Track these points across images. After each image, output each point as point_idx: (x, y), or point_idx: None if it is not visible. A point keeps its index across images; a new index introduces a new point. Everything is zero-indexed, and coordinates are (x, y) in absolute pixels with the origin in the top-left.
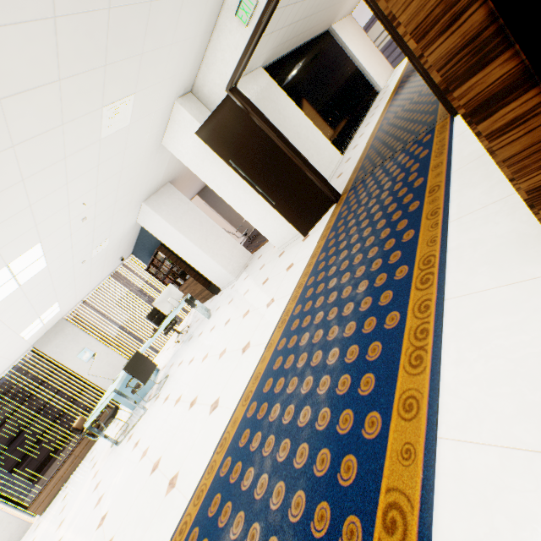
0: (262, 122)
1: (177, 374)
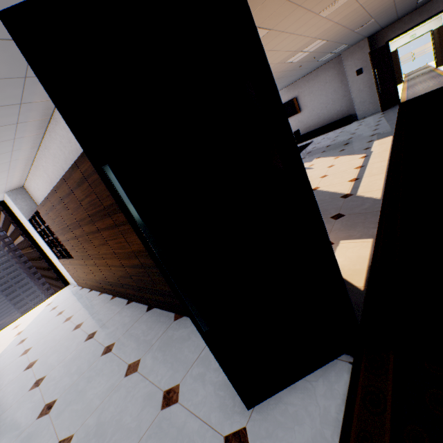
0: (398, 59)
1: None
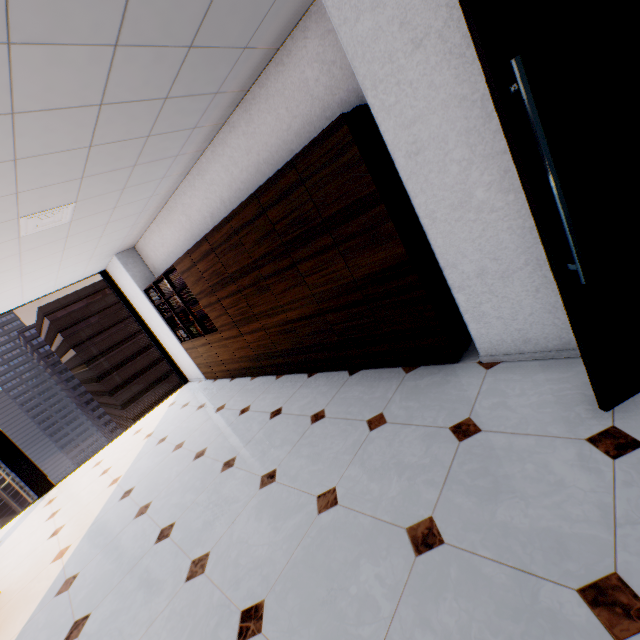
0: None
1: None
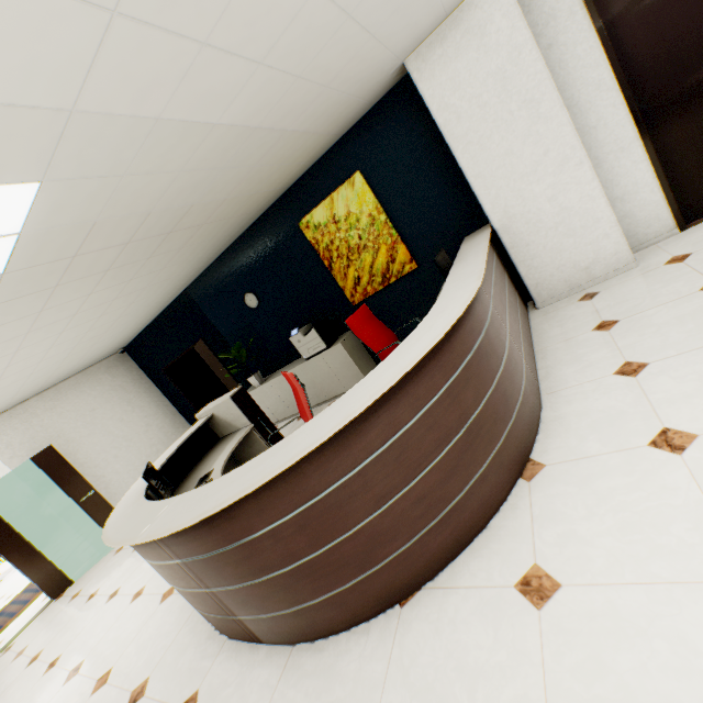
0: None
1: (9, 578)
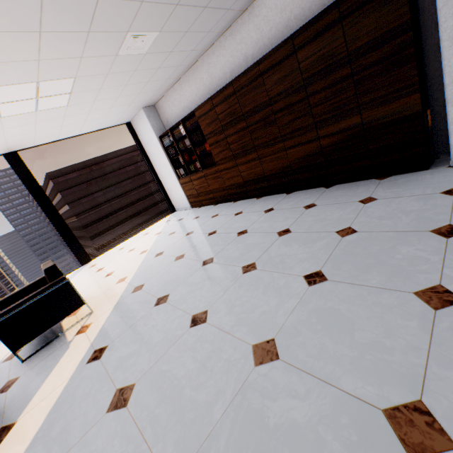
0: None
1: None
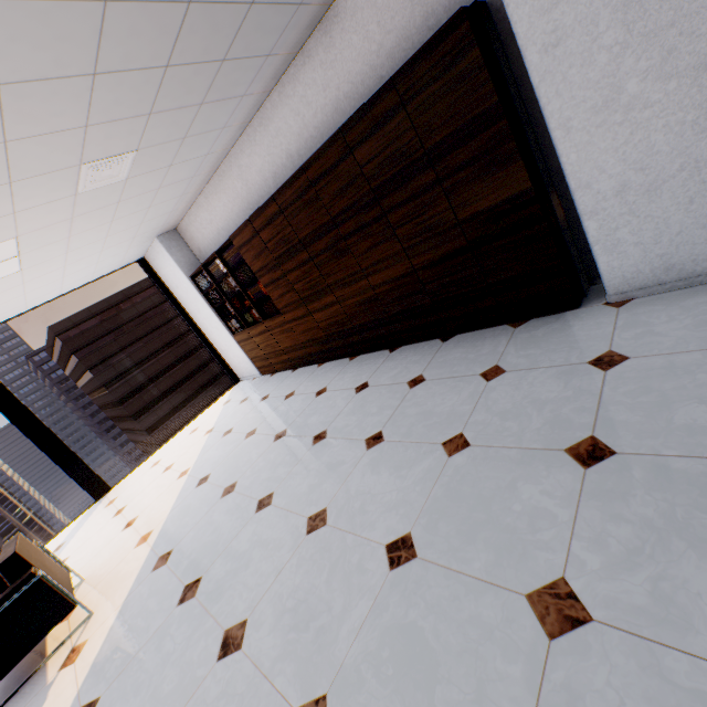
0: None
1: None
